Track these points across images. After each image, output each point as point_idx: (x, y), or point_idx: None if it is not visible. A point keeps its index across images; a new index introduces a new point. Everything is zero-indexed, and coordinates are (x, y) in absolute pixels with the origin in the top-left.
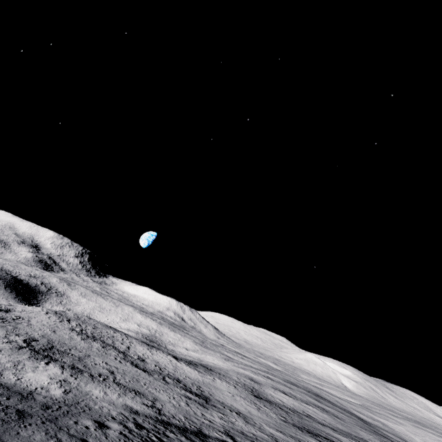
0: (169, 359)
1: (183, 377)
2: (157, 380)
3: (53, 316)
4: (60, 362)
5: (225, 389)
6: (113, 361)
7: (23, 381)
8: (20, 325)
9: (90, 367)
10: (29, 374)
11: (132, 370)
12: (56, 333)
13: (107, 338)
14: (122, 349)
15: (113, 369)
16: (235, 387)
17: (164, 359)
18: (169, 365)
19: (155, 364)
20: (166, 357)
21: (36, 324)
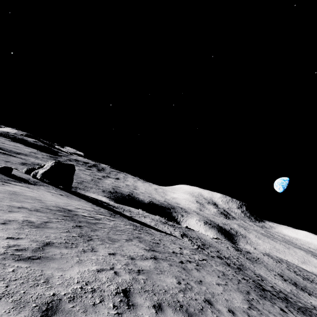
0: None
1: None
2: None
3: (268, 258)
4: (314, 296)
5: None
6: None
7: (314, 304)
8: (264, 263)
9: None
10: (311, 300)
11: None
12: (284, 271)
13: None
14: None
15: None
16: None
17: None
18: None
19: None
20: None
21: (269, 263)
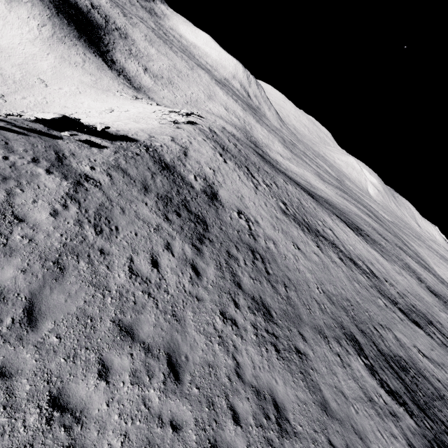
0: (356, 238)
1: (413, 299)
2: None
3: (235, 168)
4: None
5: (425, 297)
6: (401, 324)
7: None
8: (280, 264)
9: None
10: None
11: (431, 346)
12: (303, 252)
13: (308, 216)
14: (340, 246)
15: None
16: (415, 281)
17: (359, 244)
18: (377, 264)
19: (381, 276)
20: (350, 233)
21: (272, 234)
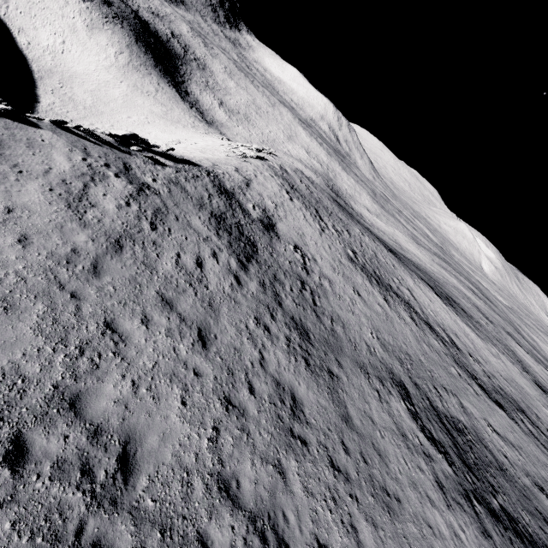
0: (443, 307)
1: (504, 383)
2: (545, 455)
3: (302, 207)
4: None
5: (527, 388)
6: (474, 397)
7: None
8: (332, 301)
9: (543, 512)
10: None
11: (510, 428)
12: (364, 300)
13: (382, 270)
14: (417, 308)
15: (527, 468)
16: (518, 370)
17: (444, 313)
18: (464, 338)
19: (465, 349)
20: (436, 300)
21: (330, 275)
